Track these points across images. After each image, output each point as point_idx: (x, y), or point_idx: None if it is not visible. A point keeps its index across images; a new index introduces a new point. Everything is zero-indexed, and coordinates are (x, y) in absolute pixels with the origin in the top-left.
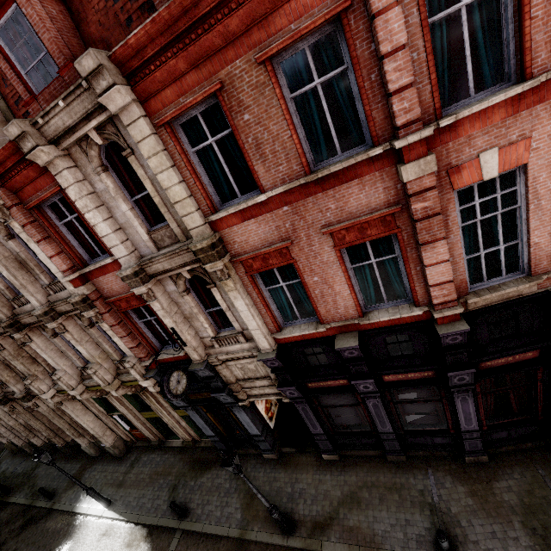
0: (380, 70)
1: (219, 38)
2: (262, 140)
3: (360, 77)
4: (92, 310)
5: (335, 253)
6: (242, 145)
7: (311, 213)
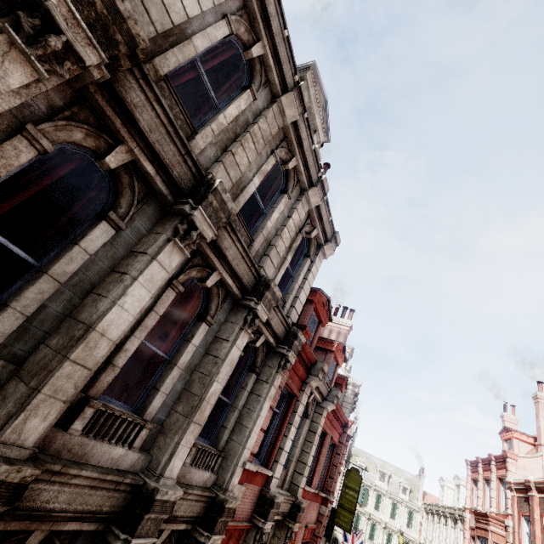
0: (332, 467)
1: (334, 422)
2: (321, 462)
3: (331, 465)
4: (223, 534)
5: (300, 543)
6: (319, 459)
7: (309, 510)
